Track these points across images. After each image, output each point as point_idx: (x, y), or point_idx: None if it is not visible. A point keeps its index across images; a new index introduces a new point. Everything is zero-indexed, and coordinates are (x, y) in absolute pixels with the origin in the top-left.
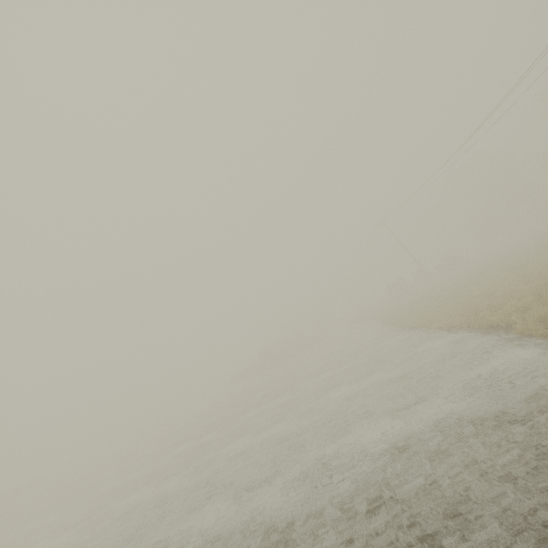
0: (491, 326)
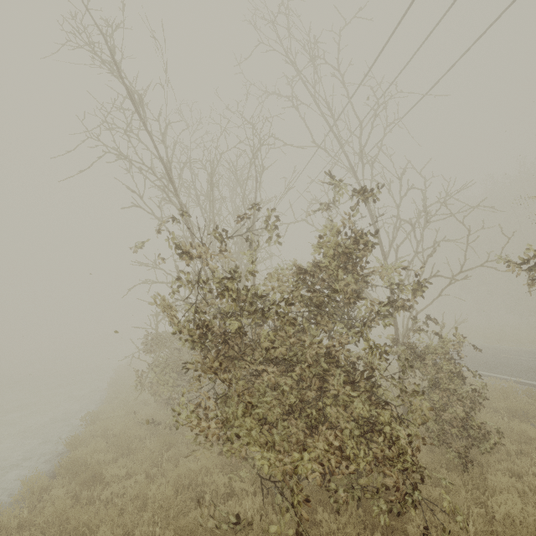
0: None
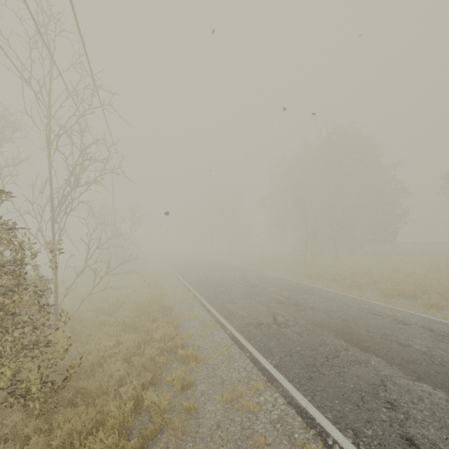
0: None
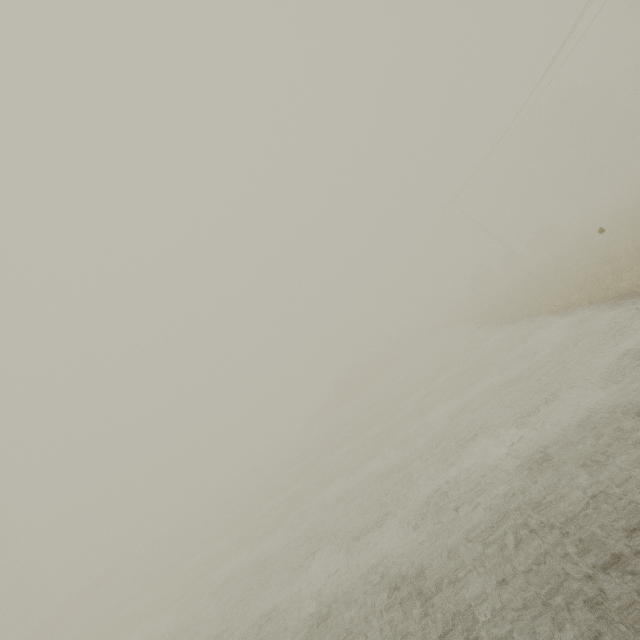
0: (620, 295)
